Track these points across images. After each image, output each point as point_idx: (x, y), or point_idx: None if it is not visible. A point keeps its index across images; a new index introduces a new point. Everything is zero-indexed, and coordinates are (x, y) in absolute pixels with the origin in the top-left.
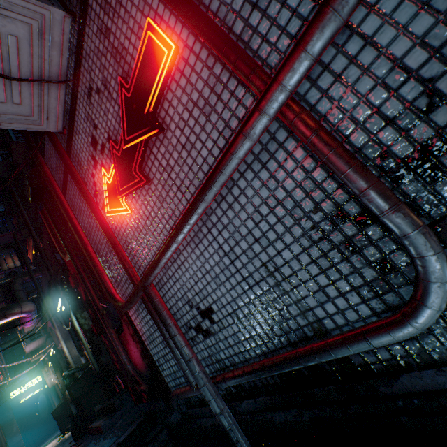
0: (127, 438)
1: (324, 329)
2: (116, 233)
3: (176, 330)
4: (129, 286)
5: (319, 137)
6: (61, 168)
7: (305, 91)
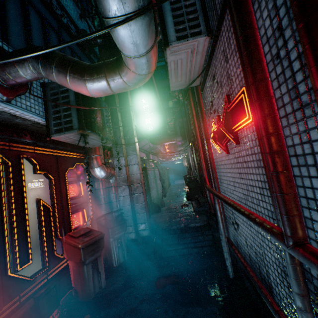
0: (198, 226)
1: (272, 290)
2: (213, 151)
3: (220, 220)
4: None
5: (285, 252)
6: None
7: None
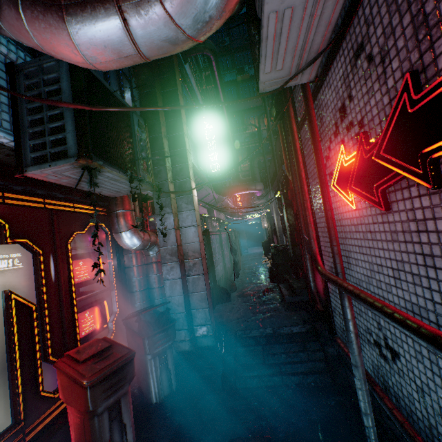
0: (297, 334)
1: None
2: (333, 205)
3: (354, 339)
4: (330, 248)
5: None
6: (302, 104)
7: None
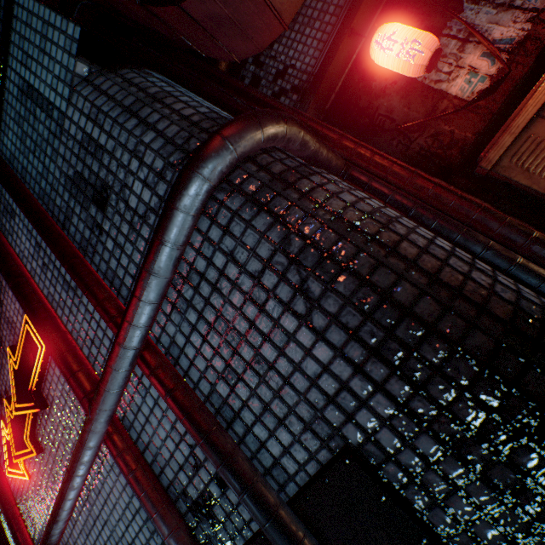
0: None
1: None
2: (18, 497)
3: None
4: None
5: (132, 481)
6: None
7: (133, 420)
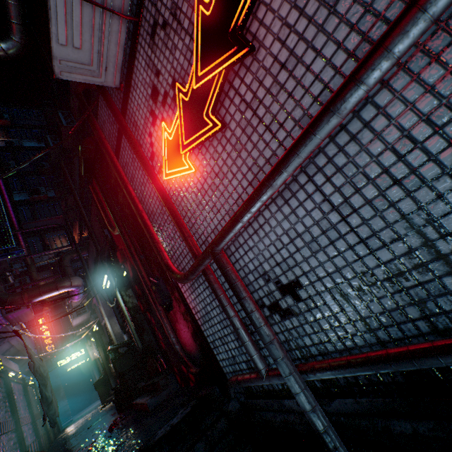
0: (182, 421)
1: None
2: (173, 199)
3: (253, 305)
4: (184, 259)
5: None
6: (114, 134)
7: None
